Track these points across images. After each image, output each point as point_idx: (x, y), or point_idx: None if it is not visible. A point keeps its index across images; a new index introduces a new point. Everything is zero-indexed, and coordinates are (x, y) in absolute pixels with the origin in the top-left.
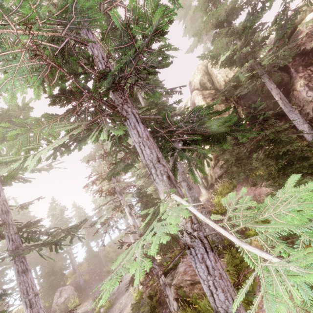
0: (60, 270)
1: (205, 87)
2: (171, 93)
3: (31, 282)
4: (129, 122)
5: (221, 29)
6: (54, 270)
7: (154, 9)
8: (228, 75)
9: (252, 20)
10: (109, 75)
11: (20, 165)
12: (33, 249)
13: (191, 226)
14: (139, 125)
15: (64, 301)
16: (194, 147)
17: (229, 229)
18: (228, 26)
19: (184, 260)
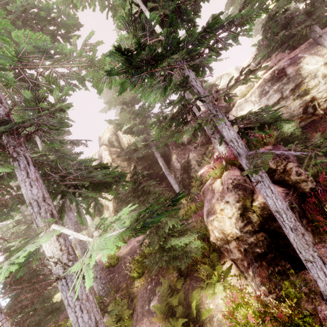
0: None
1: (112, 145)
2: (76, 143)
3: None
4: (19, 162)
5: (126, 107)
6: None
7: (58, 98)
8: (131, 140)
9: (143, 111)
10: (9, 124)
11: None
12: None
13: (67, 257)
14: (30, 167)
15: None
16: (83, 191)
17: (86, 236)
18: (131, 107)
19: None
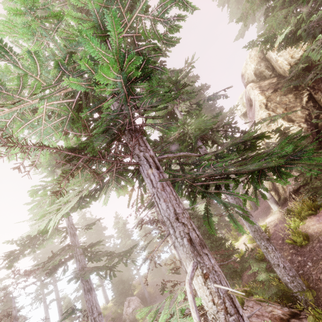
0: (127, 280)
1: (262, 77)
2: (214, 98)
3: (94, 301)
4: (142, 168)
5: (274, 1)
6: (122, 279)
7: (115, 58)
8: (293, 55)
9: None
10: (94, 139)
11: (49, 222)
12: (92, 273)
13: (225, 318)
14: (152, 172)
15: (132, 312)
16: (229, 192)
17: None
18: None
19: (249, 304)
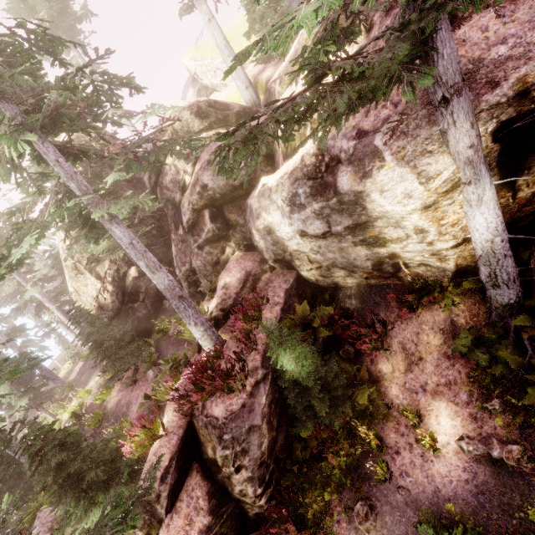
0: None
1: None
2: None
3: None
4: None
5: None
6: None
7: None
8: None
9: None
10: None
11: None
12: None
13: None
14: None
15: None
16: None
17: None
18: None
19: (40, 515)
